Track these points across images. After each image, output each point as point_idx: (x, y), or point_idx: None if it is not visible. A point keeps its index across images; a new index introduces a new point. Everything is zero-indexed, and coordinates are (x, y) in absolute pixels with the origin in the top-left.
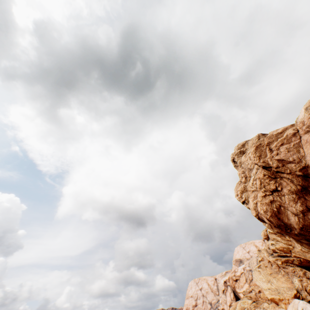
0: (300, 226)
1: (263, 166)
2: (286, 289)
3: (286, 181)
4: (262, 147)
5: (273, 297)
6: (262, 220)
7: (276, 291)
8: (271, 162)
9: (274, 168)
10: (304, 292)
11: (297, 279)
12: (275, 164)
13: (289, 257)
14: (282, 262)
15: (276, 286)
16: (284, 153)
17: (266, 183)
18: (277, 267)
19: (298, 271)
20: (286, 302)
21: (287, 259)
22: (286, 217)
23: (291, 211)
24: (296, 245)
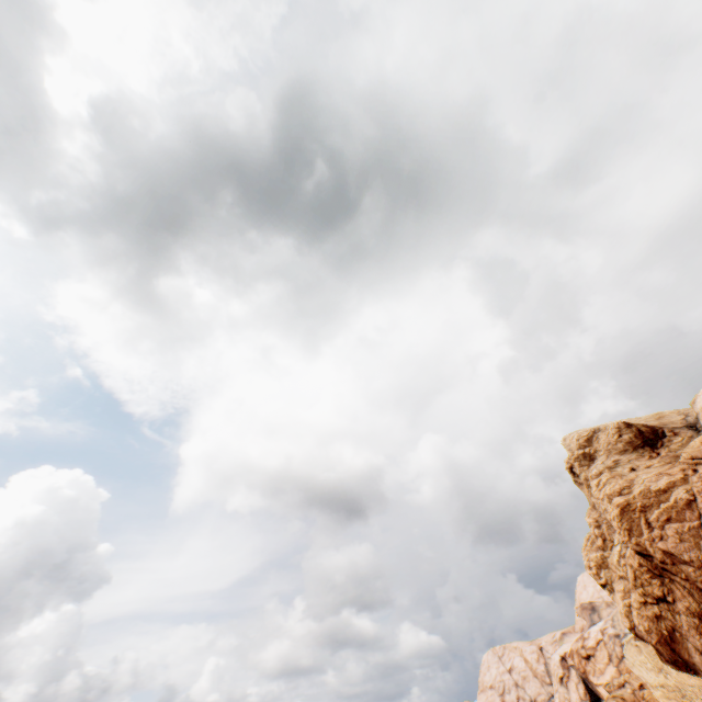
0: None
1: (638, 551)
2: (700, 691)
3: (680, 589)
4: (633, 512)
5: None
6: (642, 639)
7: (678, 692)
8: (650, 548)
9: (658, 561)
10: None
11: None
12: (659, 556)
13: None
14: None
15: (676, 682)
16: (672, 540)
17: (644, 580)
18: None
19: None
20: None
21: None
22: (684, 650)
23: (694, 644)
24: None
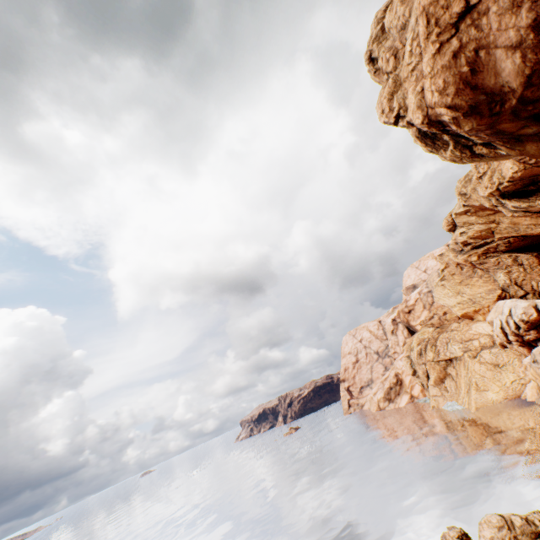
0: (525, 76)
1: None
2: (486, 294)
3: None
4: None
5: (465, 311)
6: (437, 125)
7: (470, 302)
8: None
9: None
10: (514, 288)
11: (502, 273)
12: None
13: (491, 244)
14: (478, 257)
15: (469, 296)
16: None
17: (441, 10)
18: (471, 268)
19: (504, 259)
20: (484, 312)
21: (488, 248)
22: (491, 75)
23: (506, 44)
24: (504, 212)
